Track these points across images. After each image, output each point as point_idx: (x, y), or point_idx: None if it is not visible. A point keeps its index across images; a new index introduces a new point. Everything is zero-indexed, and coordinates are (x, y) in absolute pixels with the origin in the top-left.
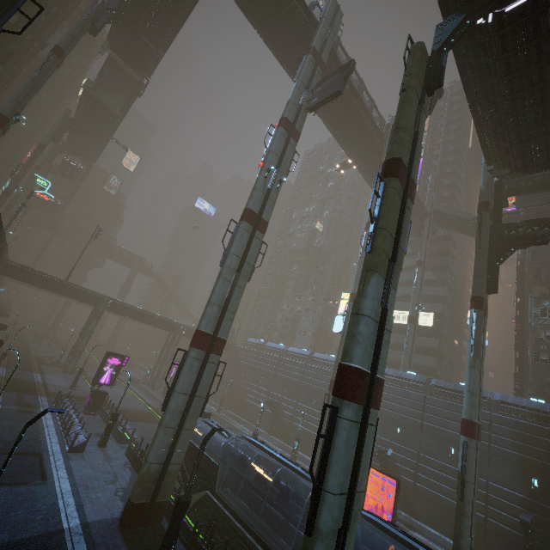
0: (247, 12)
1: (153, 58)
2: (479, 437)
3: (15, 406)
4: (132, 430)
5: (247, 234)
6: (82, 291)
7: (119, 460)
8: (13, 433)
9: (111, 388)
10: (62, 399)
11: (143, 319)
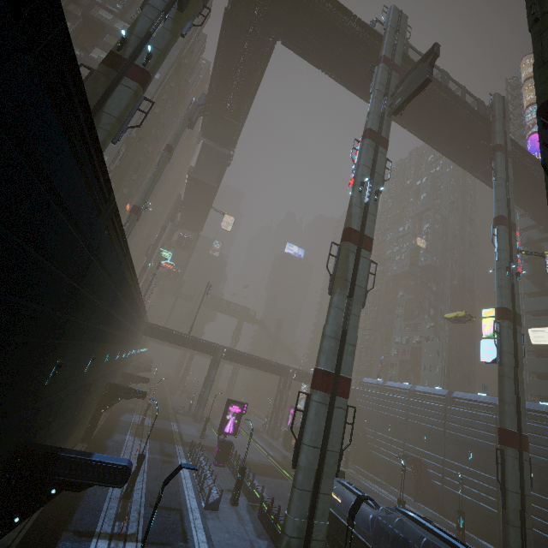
0: (310, 57)
1: (235, 131)
2: None
3: (158, 456)
4: (260, 487)
5: (352, 254)
6: (202, 343)
7: (252, 523)
8: (158, 484)
9: (234, 438)
10: (194, 449)
11: (255, 364)
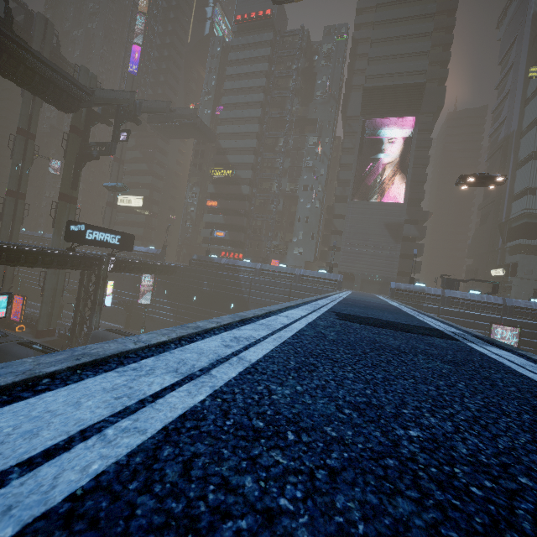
0: None
1: None
2: (61, 269)
3: None
4: None
5: None
6: None
7: None
8: None
9: None
10: None
11: None
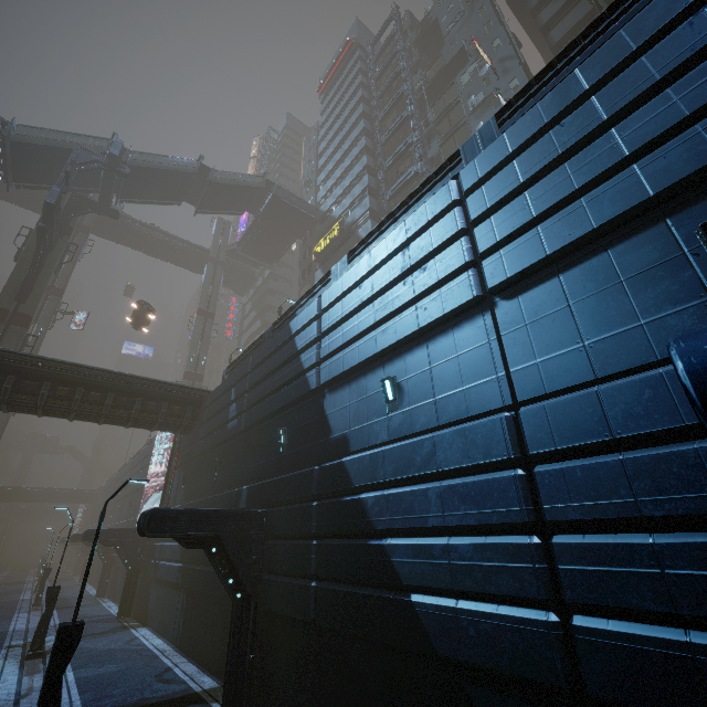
0: None
1: None
2: None
3: None
4: None
5: None
6: None
7: None
8: None
9: None
10: None
11: None
